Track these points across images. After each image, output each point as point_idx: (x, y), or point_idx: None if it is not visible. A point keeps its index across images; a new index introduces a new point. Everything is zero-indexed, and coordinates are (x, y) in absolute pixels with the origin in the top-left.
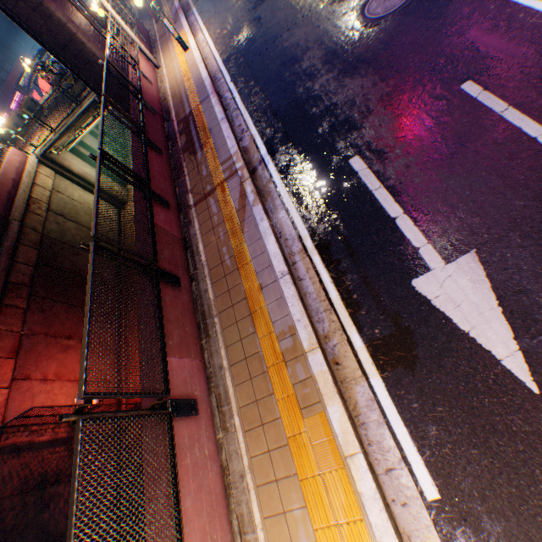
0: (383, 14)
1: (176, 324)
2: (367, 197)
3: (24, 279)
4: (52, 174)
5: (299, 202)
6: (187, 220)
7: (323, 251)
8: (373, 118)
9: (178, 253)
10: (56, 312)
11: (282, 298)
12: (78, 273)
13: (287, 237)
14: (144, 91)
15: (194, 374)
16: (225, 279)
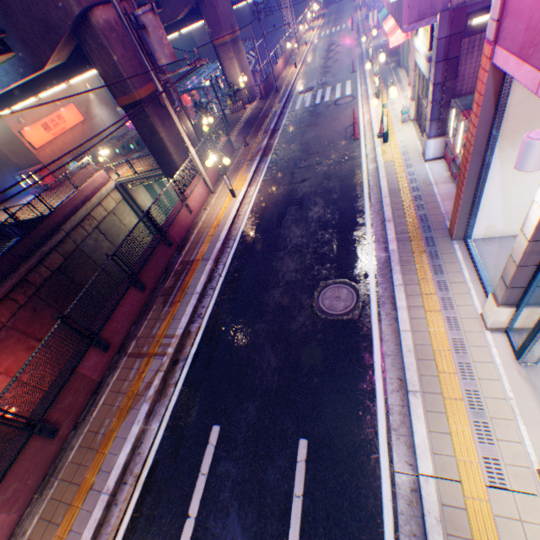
0: (326, 308)
1: (21, 477)
2: (195, 473)
3: (38, 279)
4: (120, 198)
5: (170, 426)
6: (116, 364)
7: (144, 492)
8: (251, 402)
9: (82, 398)
10: (44, 314)
11: (91, 512)
12: (84, 286)
13: (142, 451)
14: (176, 223)
15: (1, 529)
16: (88, 450)
